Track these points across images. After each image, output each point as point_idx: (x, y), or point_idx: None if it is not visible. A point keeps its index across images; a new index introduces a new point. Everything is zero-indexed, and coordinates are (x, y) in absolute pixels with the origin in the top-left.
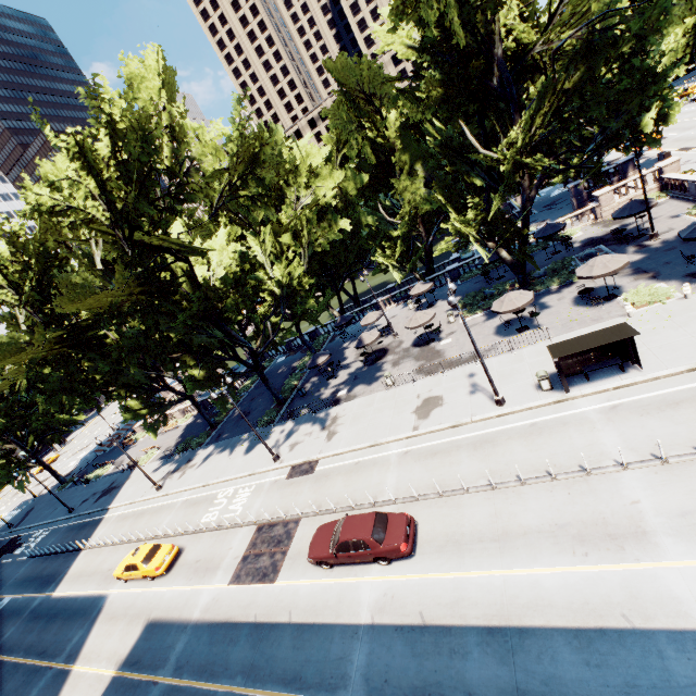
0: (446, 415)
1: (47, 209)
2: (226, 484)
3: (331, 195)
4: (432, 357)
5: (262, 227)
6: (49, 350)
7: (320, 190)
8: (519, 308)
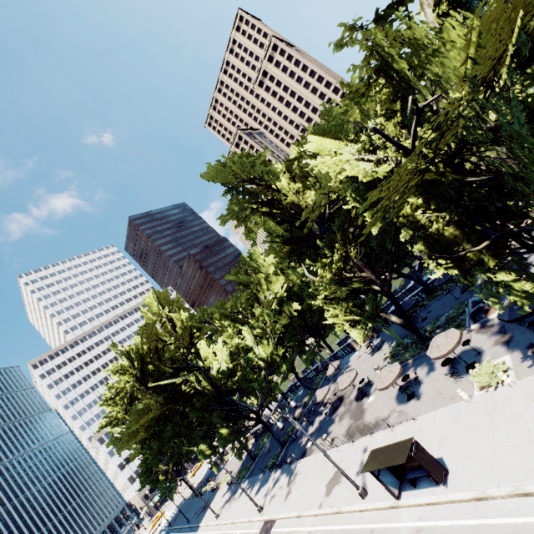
0: (337, 497)
1: (107, 398)
2: (239, 526)
3: (284, 288)
4: (358, 416)
5: (251, 320)
6: (148, 432)
7: (275, 290)
8: (386, 387)
